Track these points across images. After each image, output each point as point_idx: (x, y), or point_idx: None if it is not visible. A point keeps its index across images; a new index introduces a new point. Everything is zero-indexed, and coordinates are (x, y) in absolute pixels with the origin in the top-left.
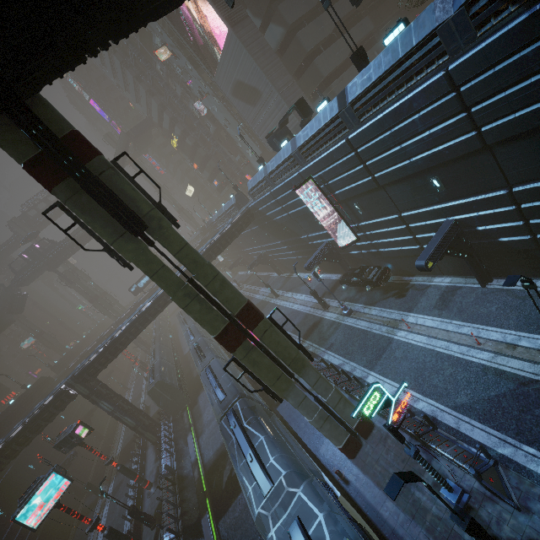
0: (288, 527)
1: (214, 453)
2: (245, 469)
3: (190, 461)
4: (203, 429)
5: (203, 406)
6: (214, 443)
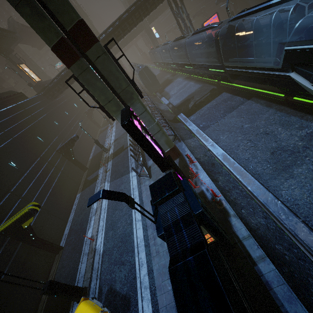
0: (311, 27)
1: (181, 101)
2: (243, 45)
3: (163, 107)
4: (170, 96)
5: (169, 90)
6: (180, 98)
